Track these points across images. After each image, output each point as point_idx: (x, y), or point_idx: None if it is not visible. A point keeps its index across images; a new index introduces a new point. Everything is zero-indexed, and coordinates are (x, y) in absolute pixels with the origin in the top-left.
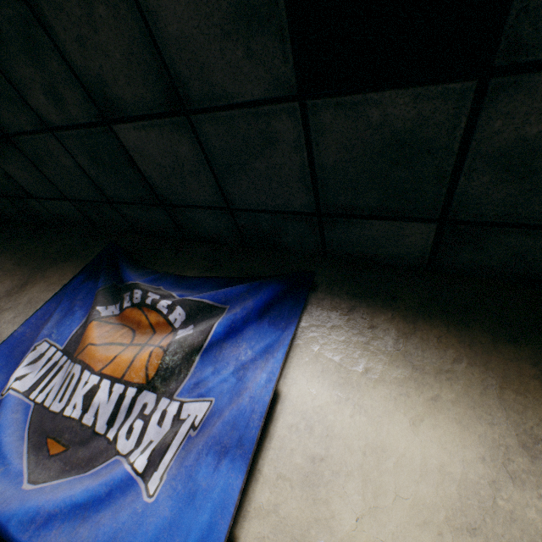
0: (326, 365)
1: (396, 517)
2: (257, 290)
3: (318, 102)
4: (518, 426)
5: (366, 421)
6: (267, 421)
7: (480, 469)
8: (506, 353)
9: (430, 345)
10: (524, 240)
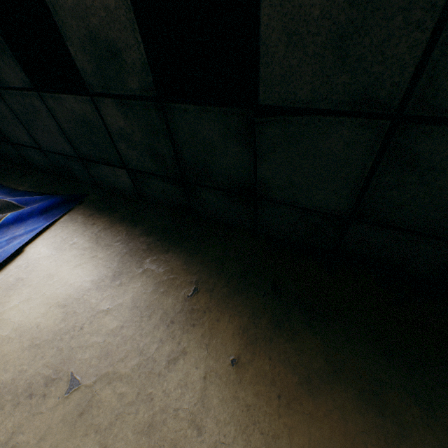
0: (57, 240)
1: (37, 301)
2: (46, 200)
3: (44, 94)
4: (119, 268)
5: (56, 264)
6: (8, 263)
7: (88, 284)
8: (141, 239)
9: (113, 234)
10: (159, 183)
